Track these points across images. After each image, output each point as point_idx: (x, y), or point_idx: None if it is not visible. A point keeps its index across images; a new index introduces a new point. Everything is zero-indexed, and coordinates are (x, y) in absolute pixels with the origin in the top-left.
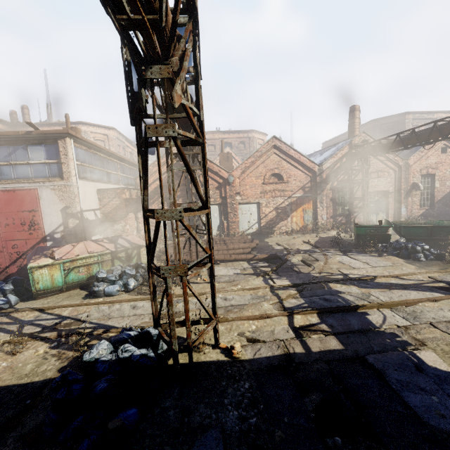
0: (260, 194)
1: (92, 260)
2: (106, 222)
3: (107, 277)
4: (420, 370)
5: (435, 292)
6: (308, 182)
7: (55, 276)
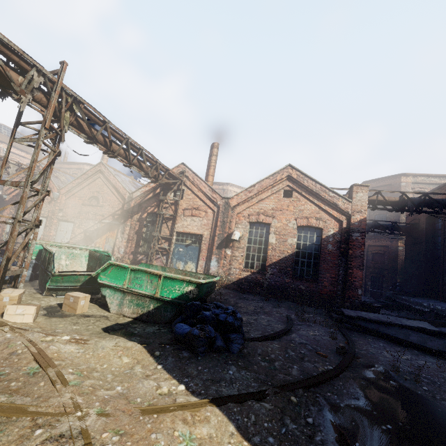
0: (77, 214)
1: None
2: None
3: None
4: None
5: None
6: (119, 209)
7: None
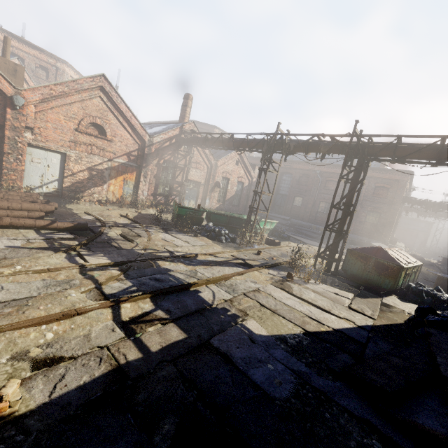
0: (69, 142)
1: None
2: None
3: None
4: (252, 340)
5: (239, 267)
6: (135, 150)
7: None
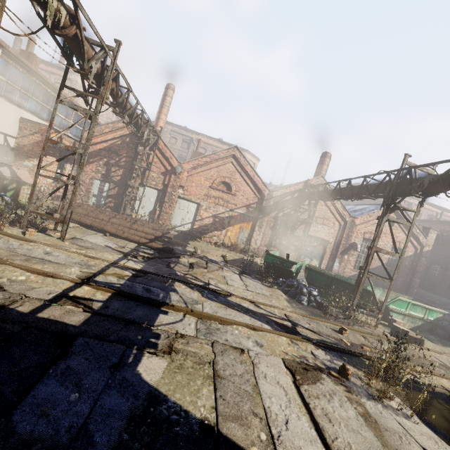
0: (204, 196)
1: None
2: (18, 154)
3: None
4: (116, 369)
5: (268, 325)
6: (254, 203)
7: None
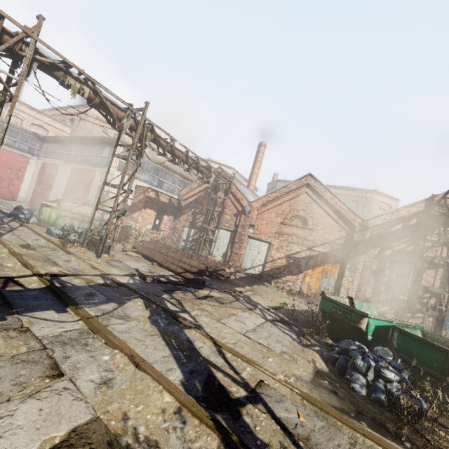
0: (275, 234)
1: (76, 216)
2: (131, 210)
3: (64, 225)
4: None
5: (183, 375)
6: (341, 237)
7: (52, 216)
